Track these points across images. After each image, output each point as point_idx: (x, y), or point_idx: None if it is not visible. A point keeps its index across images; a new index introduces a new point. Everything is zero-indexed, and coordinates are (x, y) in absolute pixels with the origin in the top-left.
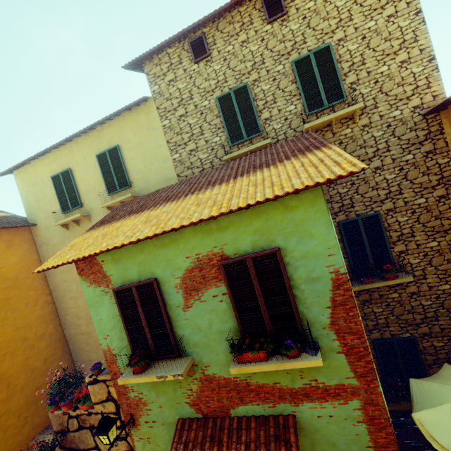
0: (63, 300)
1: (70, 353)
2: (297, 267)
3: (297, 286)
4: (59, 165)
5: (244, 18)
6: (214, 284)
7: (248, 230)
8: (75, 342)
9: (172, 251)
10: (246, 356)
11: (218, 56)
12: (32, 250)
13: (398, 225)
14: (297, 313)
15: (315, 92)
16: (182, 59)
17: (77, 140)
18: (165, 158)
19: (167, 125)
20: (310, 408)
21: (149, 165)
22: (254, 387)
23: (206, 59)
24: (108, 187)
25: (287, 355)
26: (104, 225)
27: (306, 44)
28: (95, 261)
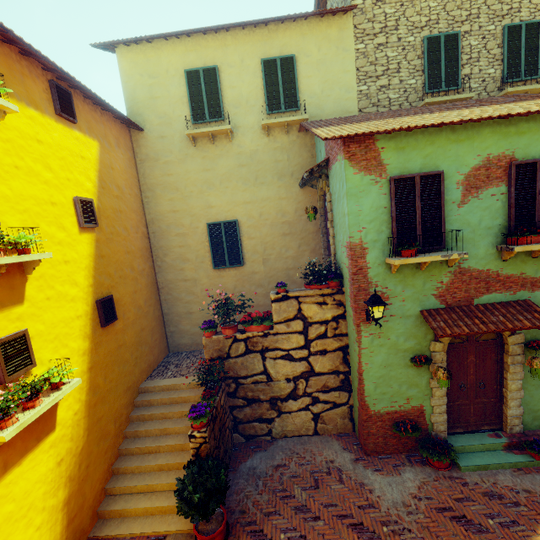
0: (164, 236)
1: (160, 304)
2: None
3: None
4: (200, 59)
5: None
6: (496, 184)
7: None
8: (171, 290)
9: (464, 147)
10: (527, 239)
11: None
12: (132, 163)
13: None
14: None
15: (516, 63)
16: None
17: (236, 33)
18: (350, 88)
19: (361, 49)
20: None
21: (327, 90)
22: (502, 278)
23: None
24: (268, 104)
25: None
26: (342, 124)
27: (519, 14)
28: (373, 146)
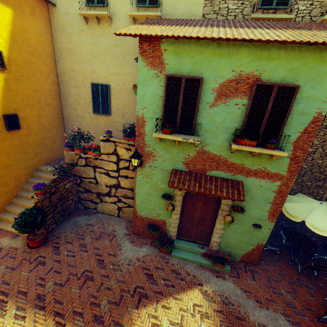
0: (67, 85)
1: (64, 127)
2: (300, 103)
3: (291, 114)
4: None
5: None
6: (241, 96)
7: (286, 66)
8: (70, 120)
9: (224, 62)
10: (244, 141)
11: None
12: (48, 30)
13: (323, 118)
14: (283, 129)
15: None
16: None
17: None
18: None
19: None
20: (253, 180)
21: None
22: (228, 163)
23: None
24: None
25: (267, 148)
26: (157, 24)
27: None
28: (158, 47)
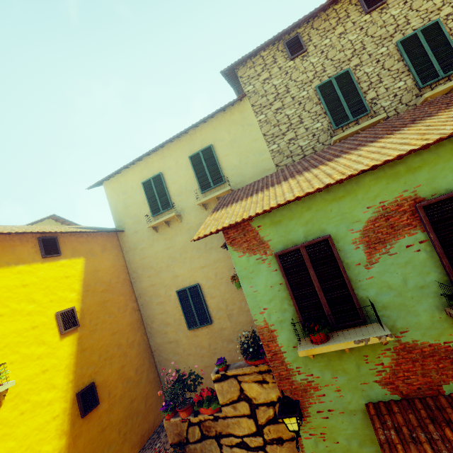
0: (149, 306)
1: (155, 365)
2: None
3: None
4: (150, 171)
5: (340, 14)
6: (407, 232)
7: (448, 166)
8: (161, 352)
9: (347, 203)
10: None
11: (315, 50)
12: (120, 256)
13: None
14: None
15: (426, 66)
16: (276, 59)
17: (169, 146)
18: (262, 151)
19: (262, 119)
20: None
21: (244, 159)
22: None
23: (301, 55)
24: (201, 186)
25: None
26: (234, 203)
27: (409, 25)
28: (249, 227)
